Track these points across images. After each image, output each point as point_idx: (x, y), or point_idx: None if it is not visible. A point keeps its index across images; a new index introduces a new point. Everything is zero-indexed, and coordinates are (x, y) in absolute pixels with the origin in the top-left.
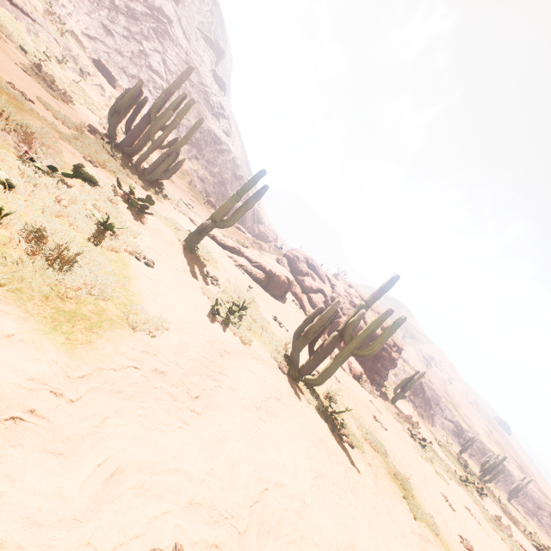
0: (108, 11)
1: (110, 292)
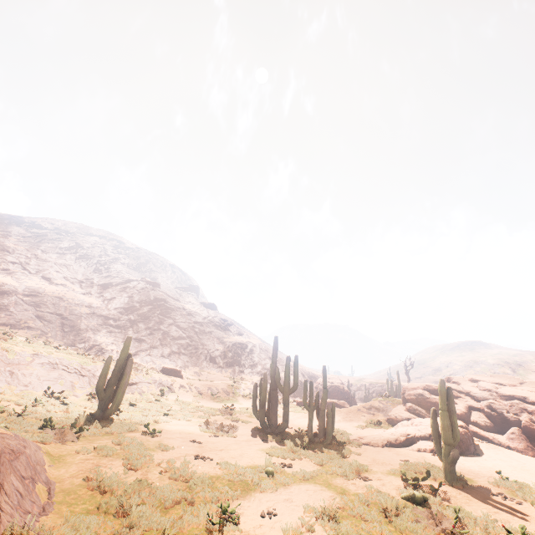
0: (132, 328)
1: None
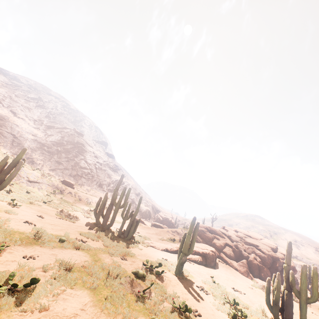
0: (57, 154)
1: None
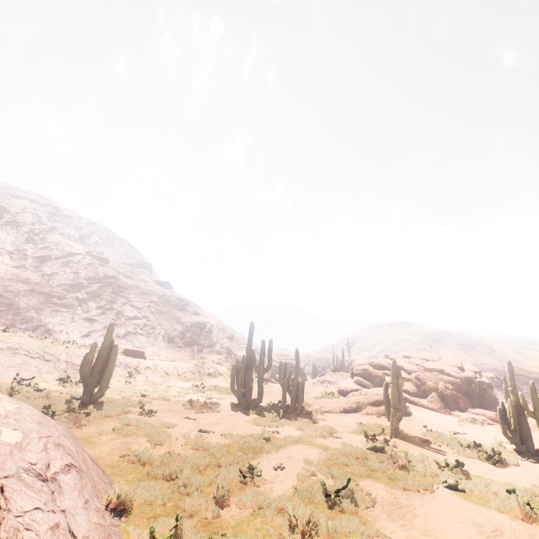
0: (80, 307)
1: (531, 490)
